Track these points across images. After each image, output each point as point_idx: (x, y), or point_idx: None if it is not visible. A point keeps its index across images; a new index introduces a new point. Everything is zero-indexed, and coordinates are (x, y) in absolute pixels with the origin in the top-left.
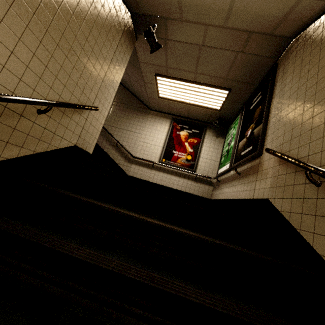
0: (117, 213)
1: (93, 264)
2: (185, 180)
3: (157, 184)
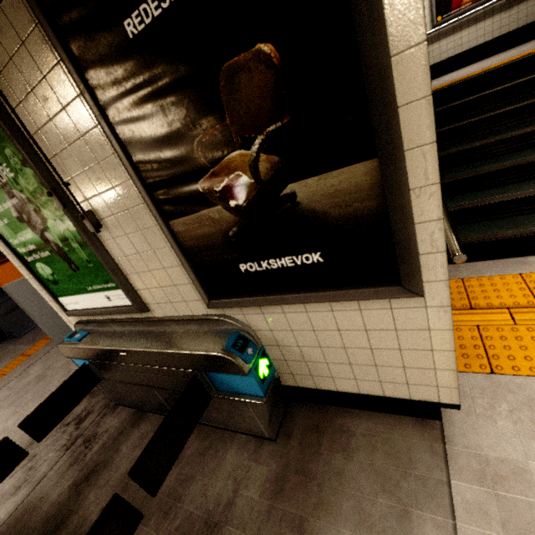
0: (510, 86)
1: (530, 103)
2: (487, 21)
3: (442, 61)
